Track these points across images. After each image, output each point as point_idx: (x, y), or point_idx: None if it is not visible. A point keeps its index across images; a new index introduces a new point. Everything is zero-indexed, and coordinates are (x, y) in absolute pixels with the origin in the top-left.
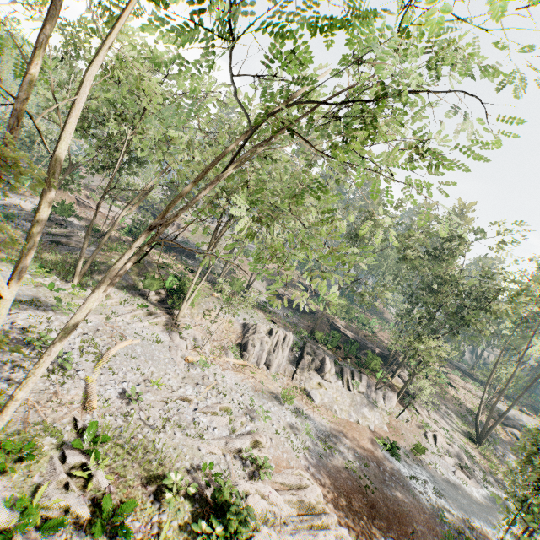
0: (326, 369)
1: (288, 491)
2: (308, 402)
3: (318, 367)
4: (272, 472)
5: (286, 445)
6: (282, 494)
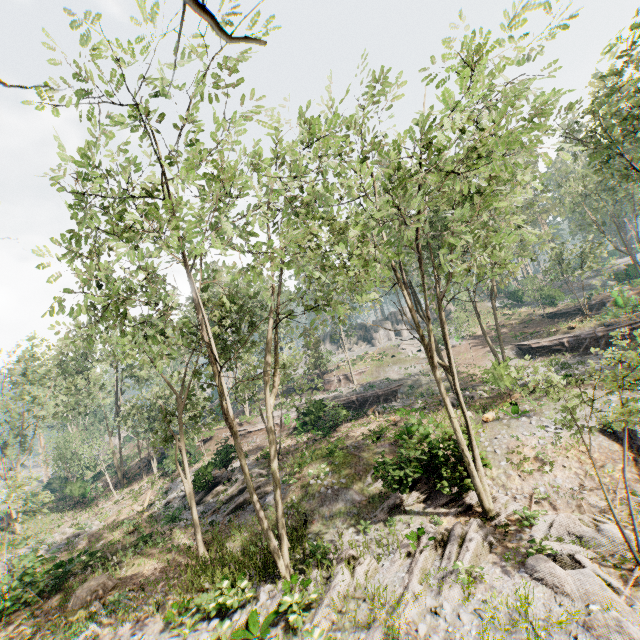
0: None
1: None
2: None
3: None
4: None
5: None
6: None
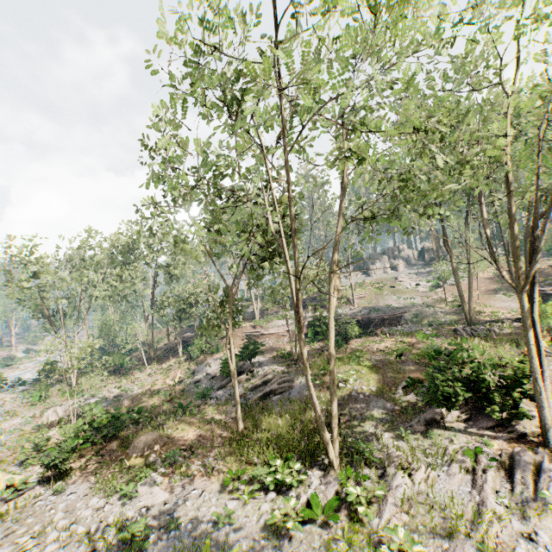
0: None
1: None
2: None
3: None
4: None
5: None
6: None
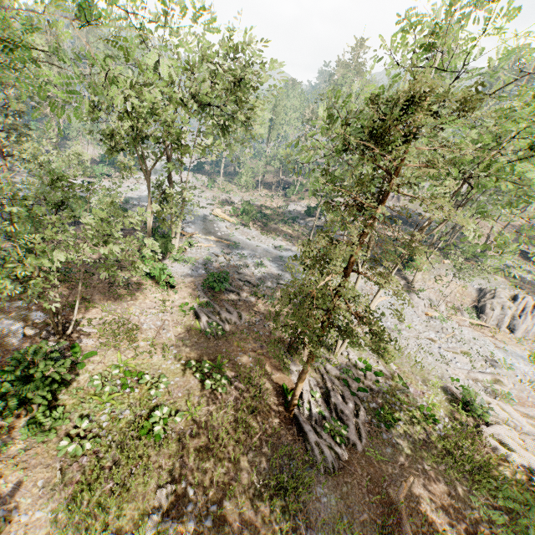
0: None
1: (531, 419)
2: None
3: None
4: (514, 404)
5: (531, 393)
6: (523, 418)
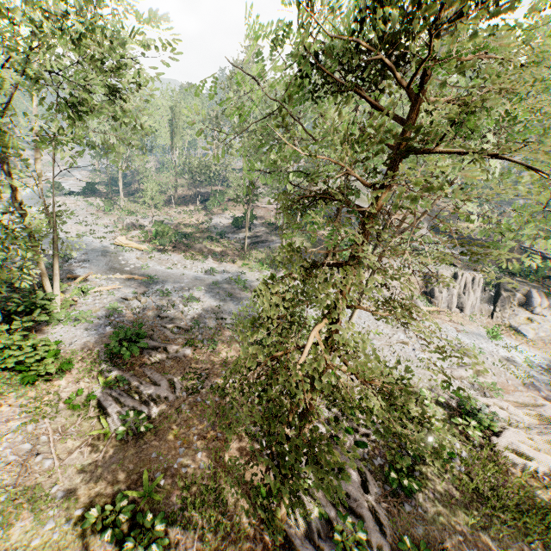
0: (535, 303)
1: (524, 407)
2: (518, 338)
3: (522, 302)
4: (502, 394)
5: (507, 374)
6: (517, 408)
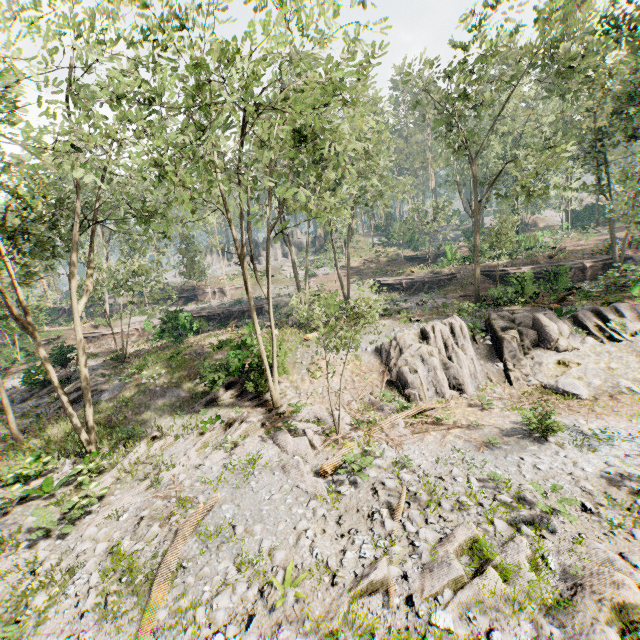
0: (554, 334)
1: None
2: (572, 405)
3: (535, 339)
4: None
5: None
6: None
